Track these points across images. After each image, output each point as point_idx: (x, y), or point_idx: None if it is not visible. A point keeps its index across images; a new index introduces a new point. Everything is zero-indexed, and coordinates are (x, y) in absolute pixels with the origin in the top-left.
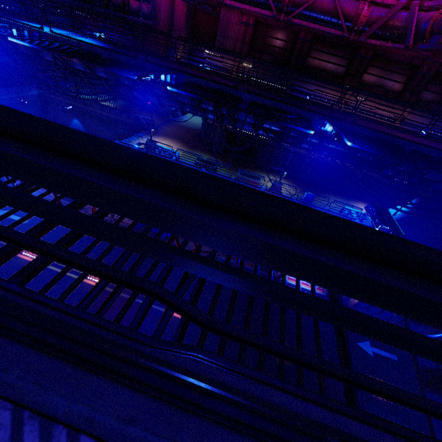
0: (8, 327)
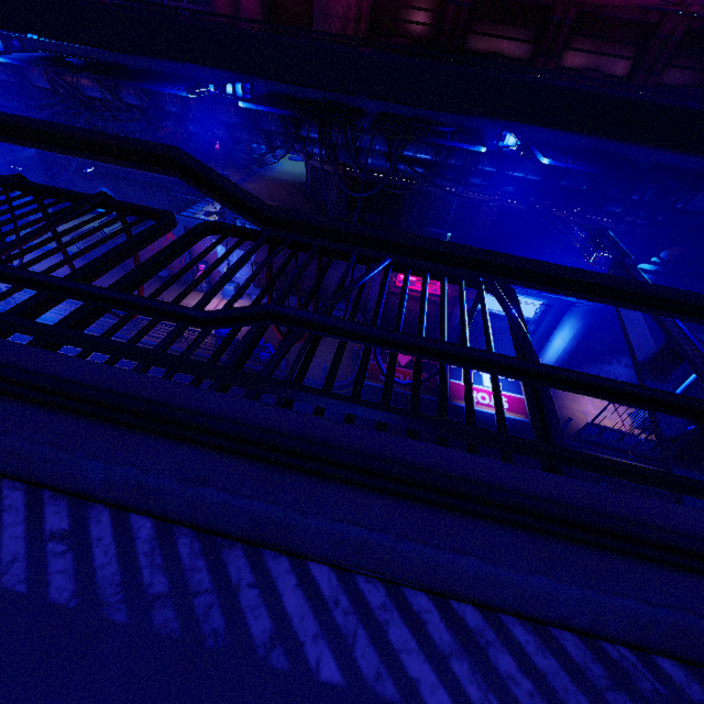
0: (2, 377)
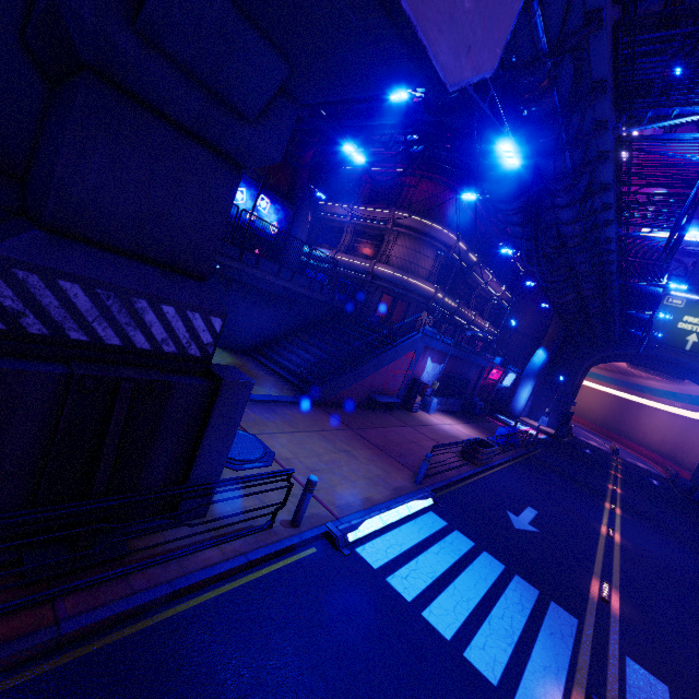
0: None
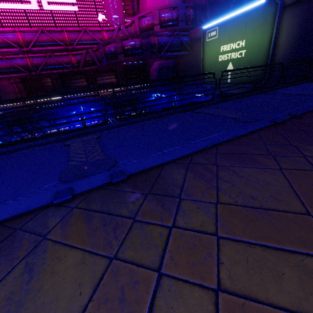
0: None
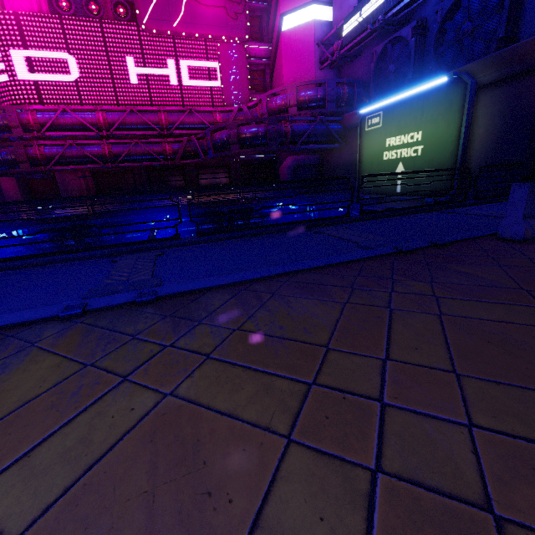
0: None
